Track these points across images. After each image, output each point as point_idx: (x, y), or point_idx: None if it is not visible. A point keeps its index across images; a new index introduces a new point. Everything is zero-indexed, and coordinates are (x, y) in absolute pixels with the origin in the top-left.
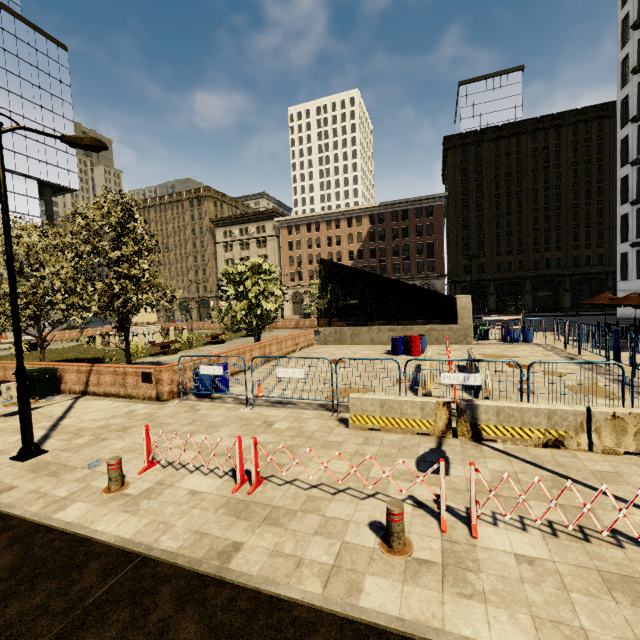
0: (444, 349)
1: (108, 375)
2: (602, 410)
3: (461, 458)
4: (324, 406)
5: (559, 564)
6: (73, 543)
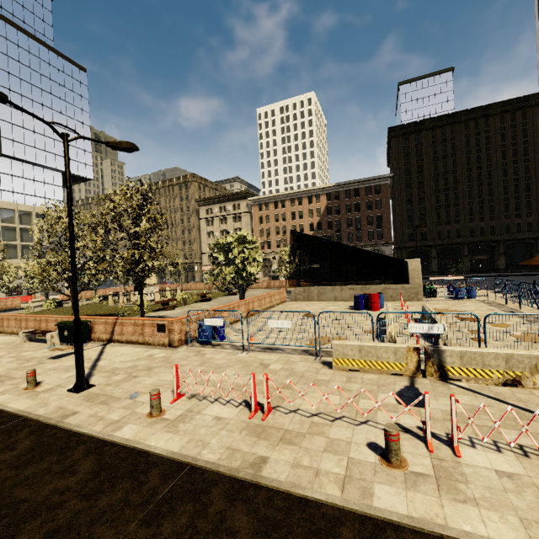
0: (399, 305)
1: (130, 326)
2: None
3: (433, 394)
4: (307, 351)
5: (535, 478)
6: (134, 454)
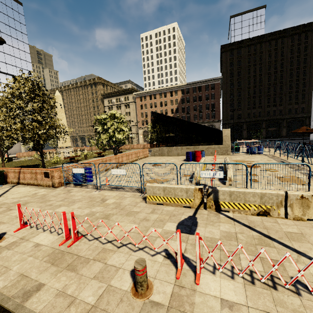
0: None
1: (28, 174)
2: (294, 193)
3: (205, 222)
4: (138, 190)
5: (251, 309)
6: None
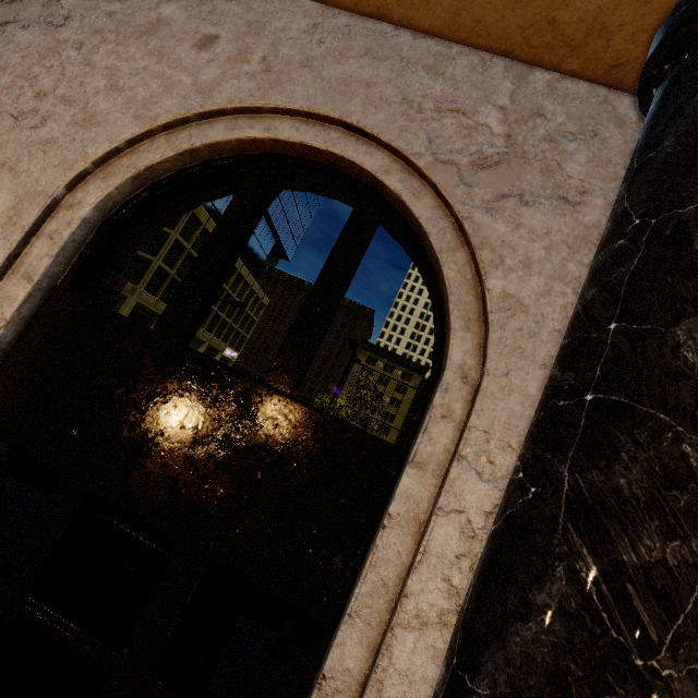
0: None
1: None
2: None
3: None
4: None
5: None
6: None
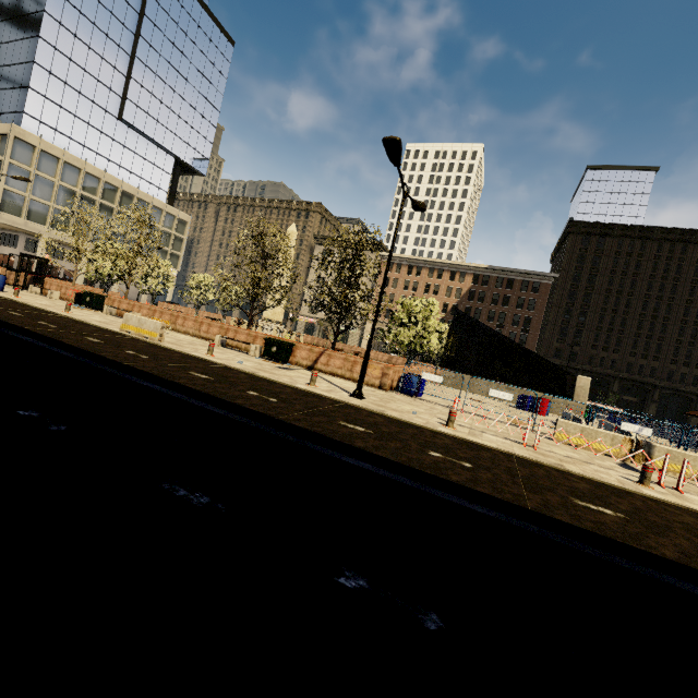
0: (560, 417)
1: (338, 360)
2: None
3: None
4: (515, 425)
5: None
6: (468, 442)
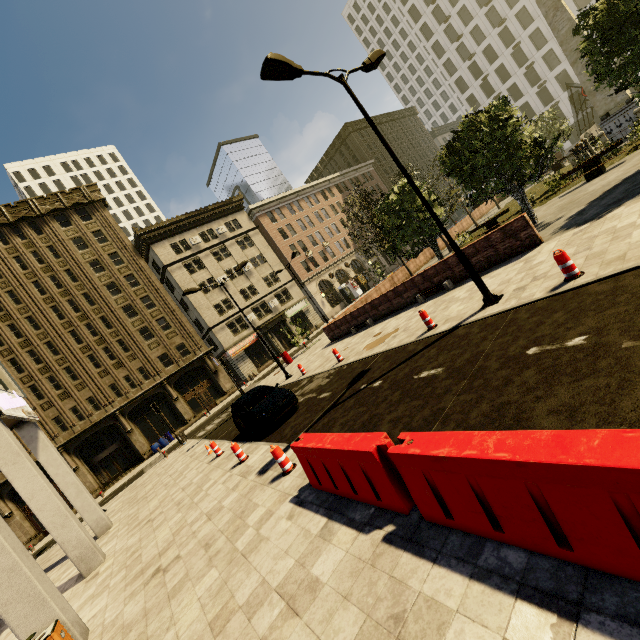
0: None
1: None
2: None
3: None
4: None
5: None
6: None
